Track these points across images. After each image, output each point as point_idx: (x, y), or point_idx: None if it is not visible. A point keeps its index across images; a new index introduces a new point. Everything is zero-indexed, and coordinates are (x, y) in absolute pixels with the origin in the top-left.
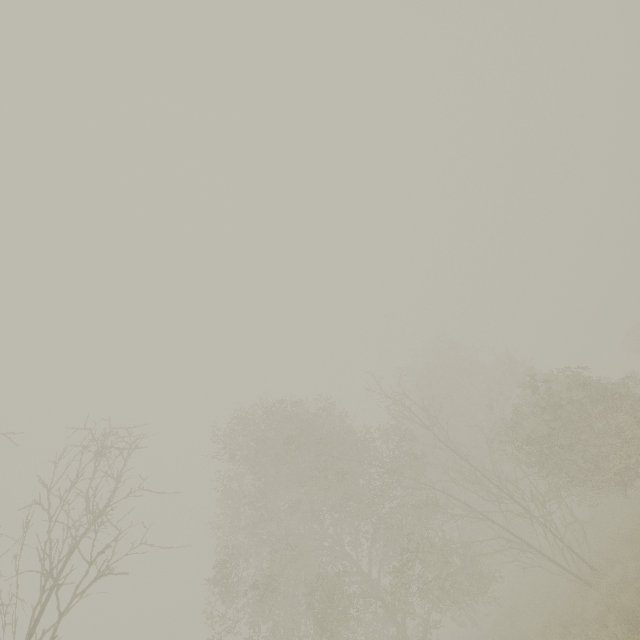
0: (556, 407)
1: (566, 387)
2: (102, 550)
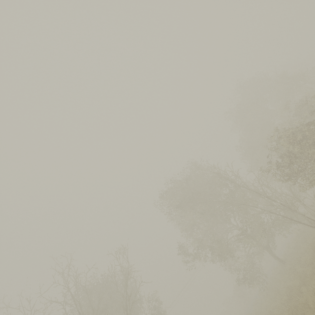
0: (289, 153)
1: (293, 138)
2: (130, 295)
